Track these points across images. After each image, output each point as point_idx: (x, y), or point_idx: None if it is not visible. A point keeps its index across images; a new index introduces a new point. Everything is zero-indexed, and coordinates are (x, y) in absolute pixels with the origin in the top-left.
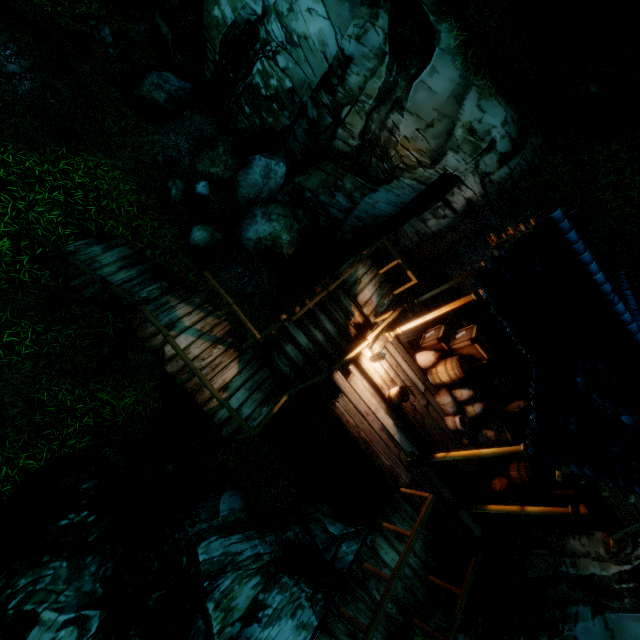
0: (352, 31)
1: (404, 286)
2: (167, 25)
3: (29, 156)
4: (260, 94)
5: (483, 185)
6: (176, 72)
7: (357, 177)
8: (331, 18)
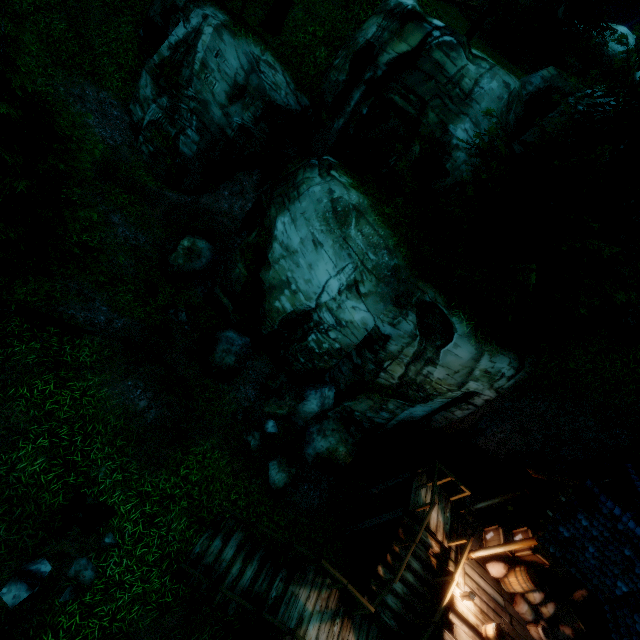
0: (387, 317)
1: (459, 495)
2: (228, 299)
3: (160, 475)
4: (314, 352)
5: (497, 392)
6: (234, 327)
7: (398, 399)
8: (370, 311)
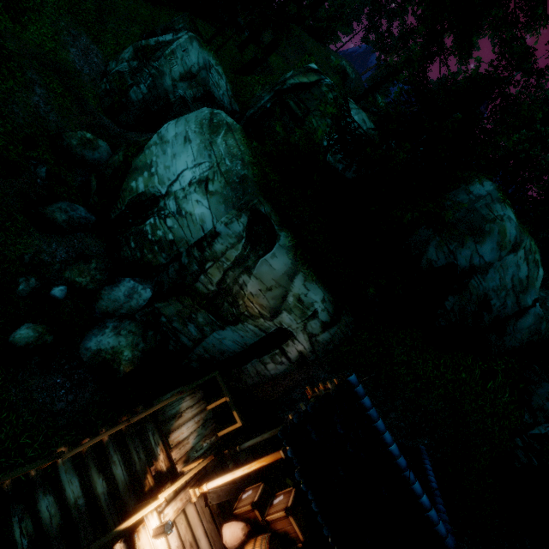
0: (224, 220)
1: (229, 427)
2: (97, 181)
3: None
4: (147, 237)
5: (311, 343)
6: (89, 208)
7: (210, 314)
8: (211, 209)
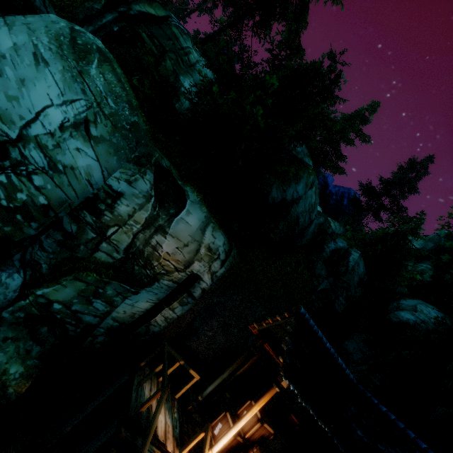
0: (119, 175)
1: (187, 386)
2: None
3: None
4: None
5: (212, 279)
6: None
7: (119, 283)
8: (100, 162)
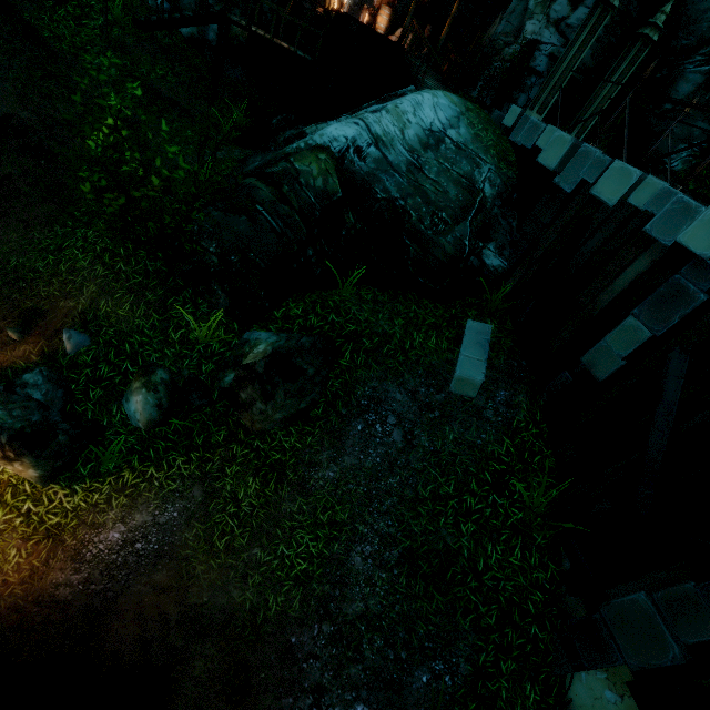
0: None
1: None
2: None
3: None
4: None
5: None
6: None
7: None
8: None
